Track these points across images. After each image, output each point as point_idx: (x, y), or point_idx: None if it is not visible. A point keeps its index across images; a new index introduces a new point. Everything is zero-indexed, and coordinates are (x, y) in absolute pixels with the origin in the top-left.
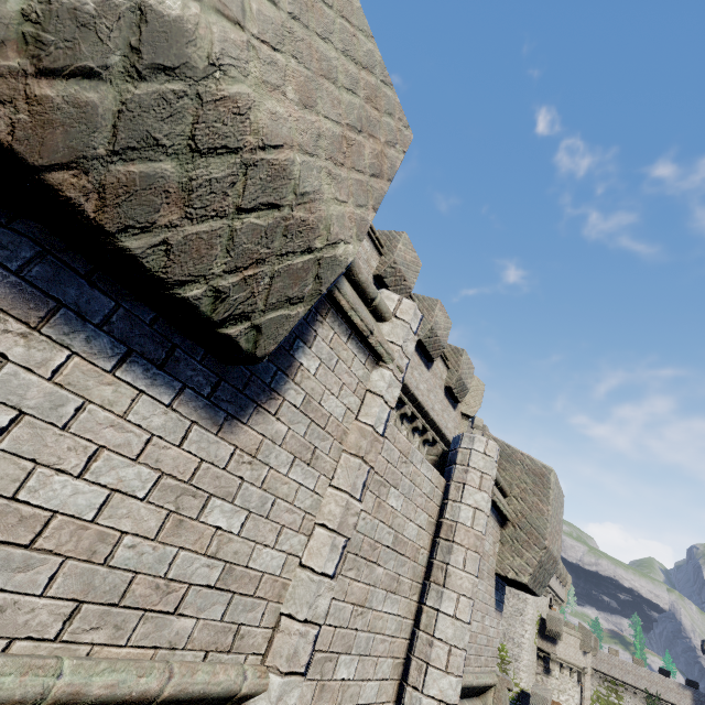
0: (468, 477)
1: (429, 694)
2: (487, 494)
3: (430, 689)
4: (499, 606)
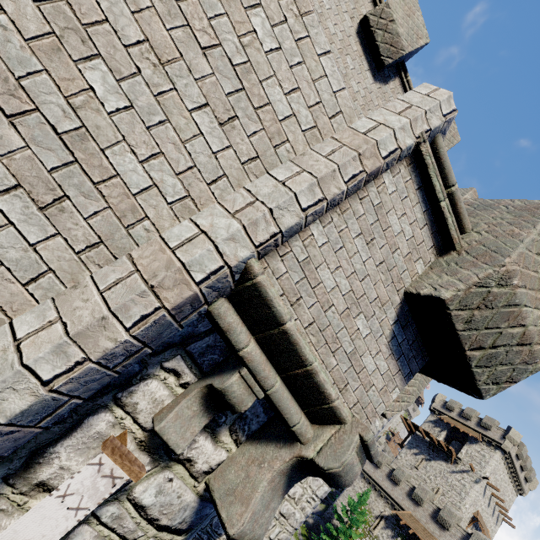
0: (388, 104)
1: (195, 221)
2: (408, 118)
3: (200, 217)
4: (401, 360)
